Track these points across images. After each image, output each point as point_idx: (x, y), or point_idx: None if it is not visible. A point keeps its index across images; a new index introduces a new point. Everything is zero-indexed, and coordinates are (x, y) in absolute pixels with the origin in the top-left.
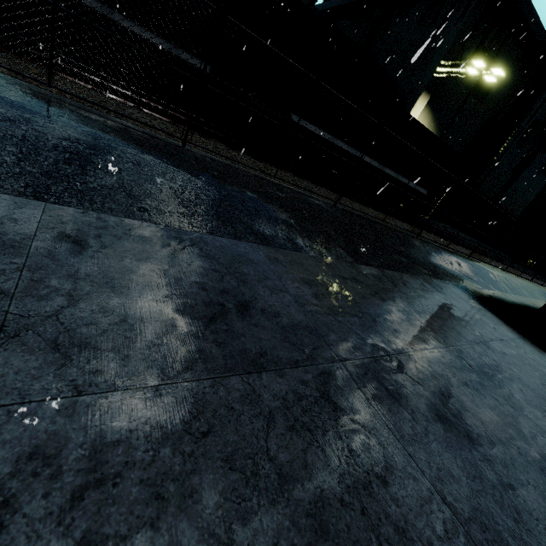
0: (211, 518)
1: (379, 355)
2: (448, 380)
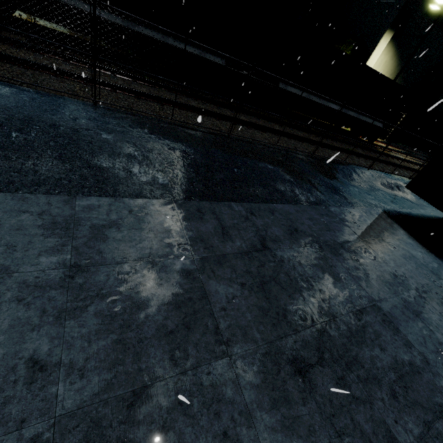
0: (306, 266)
1: (335, 243)
2: (358, 251)
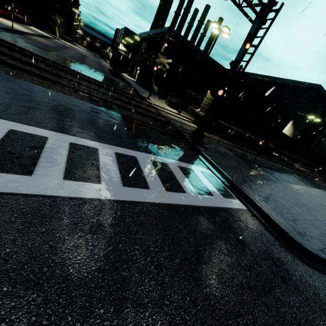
0: None
1: None
2: None
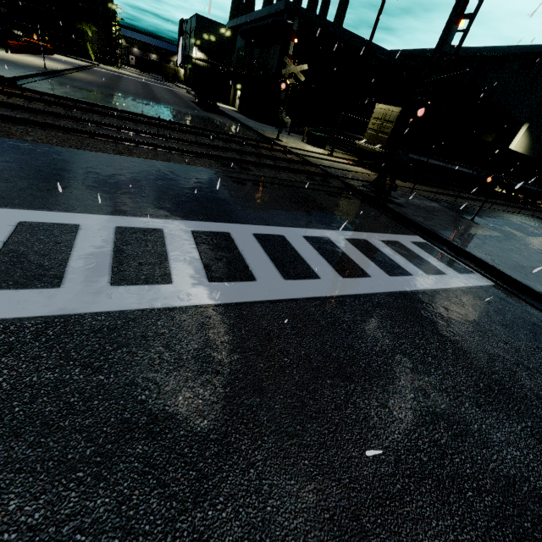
0: None
1: None
2: None
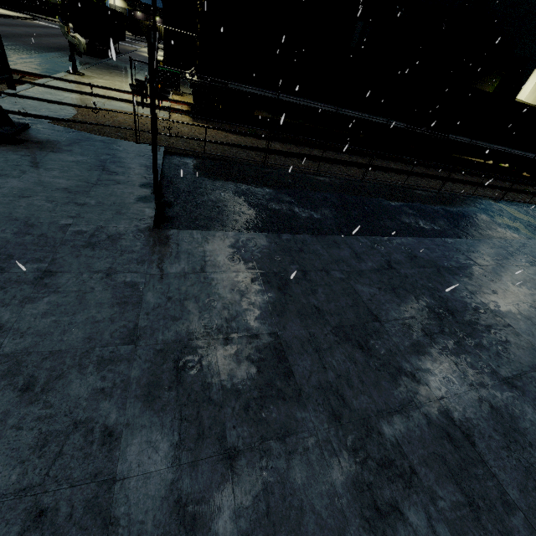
0: None
1: None
2: None
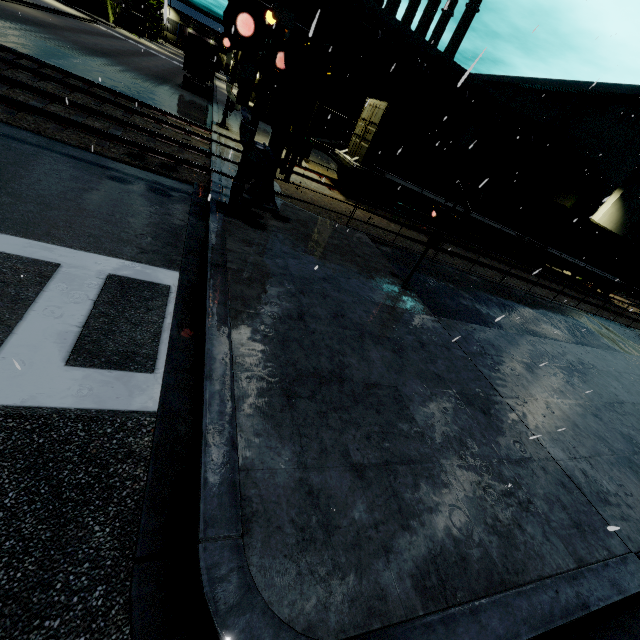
0: None
1: None
2: None
